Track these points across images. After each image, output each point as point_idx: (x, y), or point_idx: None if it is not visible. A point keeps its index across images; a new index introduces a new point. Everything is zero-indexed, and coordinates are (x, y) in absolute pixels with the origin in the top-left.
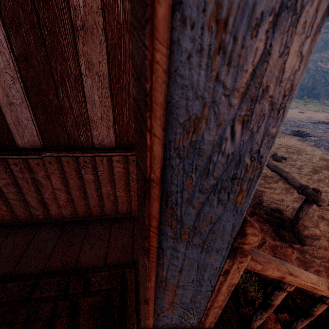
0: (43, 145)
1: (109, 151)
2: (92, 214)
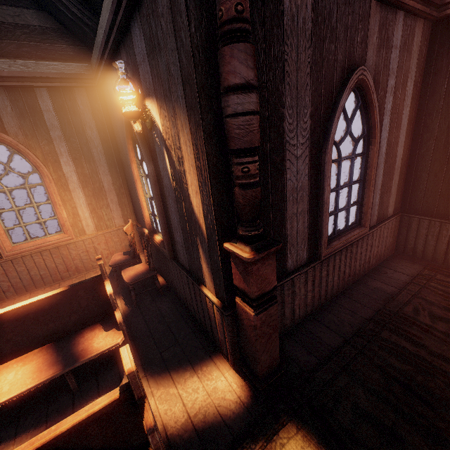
0: (376, 223)
1: (393, 217)
2: (380, 259)
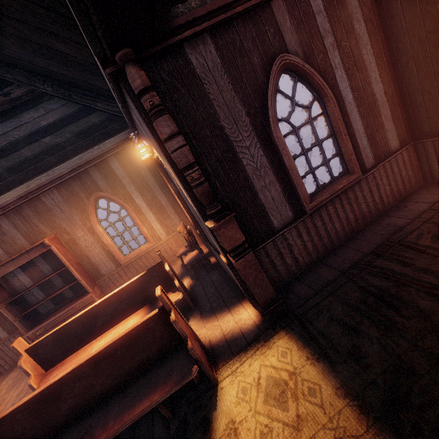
0: (375, 163)
1: (400, 150)
2: (401, 195)
